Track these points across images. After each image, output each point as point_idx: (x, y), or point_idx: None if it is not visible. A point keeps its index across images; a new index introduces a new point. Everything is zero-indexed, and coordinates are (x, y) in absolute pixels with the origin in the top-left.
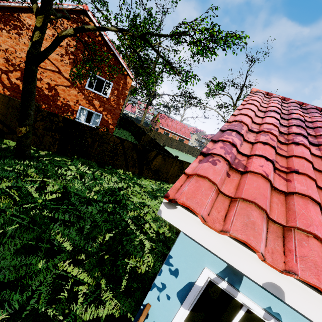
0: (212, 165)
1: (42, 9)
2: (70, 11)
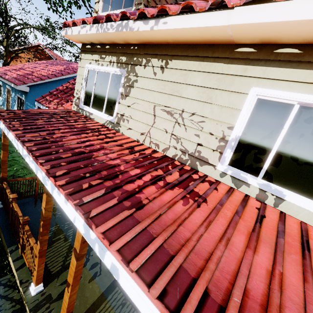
0: None
1: (5, 50)
2: (34, 47)
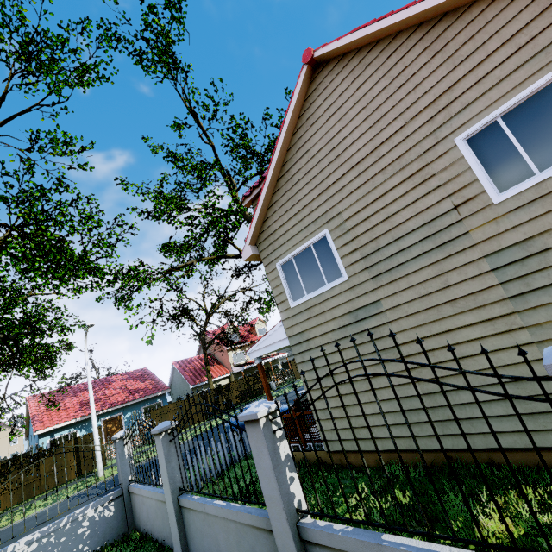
0: (37, 424)
1: None
2: None
